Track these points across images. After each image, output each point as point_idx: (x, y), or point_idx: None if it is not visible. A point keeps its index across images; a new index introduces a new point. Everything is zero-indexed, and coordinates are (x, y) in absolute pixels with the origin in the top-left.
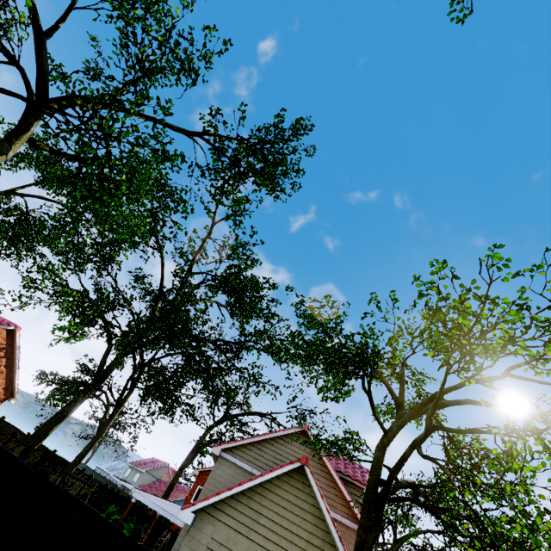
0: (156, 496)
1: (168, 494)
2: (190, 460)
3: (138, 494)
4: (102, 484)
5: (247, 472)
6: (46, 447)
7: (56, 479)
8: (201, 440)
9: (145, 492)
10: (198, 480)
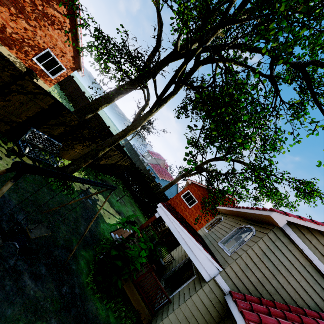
0: (182, 226)
1: (169, 186)
2: (190, 174)
3: (162, 212)
4: (132, 161)
5: (318, 271)
6: (104, 122)
7: (89, 151)
8: (201, 165)
9: (170, 215)
10: (189, 187)
